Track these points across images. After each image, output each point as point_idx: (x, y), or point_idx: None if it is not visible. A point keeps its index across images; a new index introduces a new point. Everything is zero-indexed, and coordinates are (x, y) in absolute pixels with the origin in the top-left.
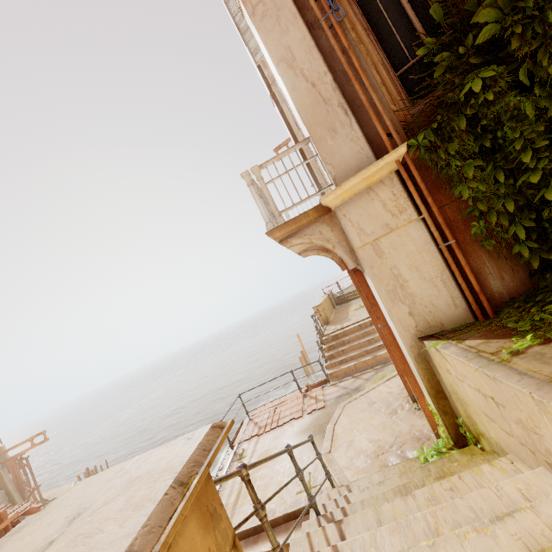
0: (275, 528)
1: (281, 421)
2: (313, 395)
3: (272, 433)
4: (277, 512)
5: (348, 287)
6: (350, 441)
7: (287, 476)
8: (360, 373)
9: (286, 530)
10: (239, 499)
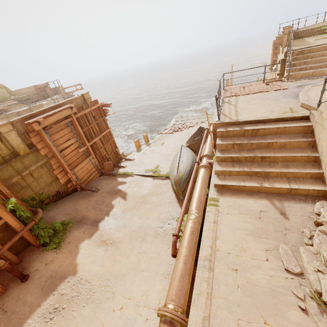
0: (267, 123)
1: (253, 92)
2: (275, 84)
3: (247, 96)
4: (270, 117)
5: (299, 29)
6: (324, 98)
7: (270, 108)
8: (316, 77)
9: (276, 124)
10: (238, 113)
